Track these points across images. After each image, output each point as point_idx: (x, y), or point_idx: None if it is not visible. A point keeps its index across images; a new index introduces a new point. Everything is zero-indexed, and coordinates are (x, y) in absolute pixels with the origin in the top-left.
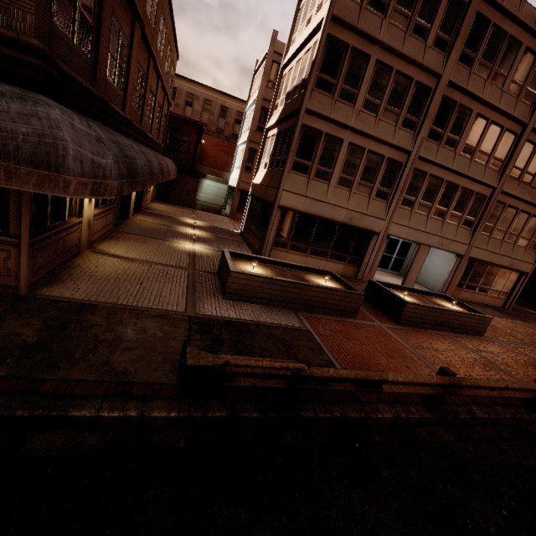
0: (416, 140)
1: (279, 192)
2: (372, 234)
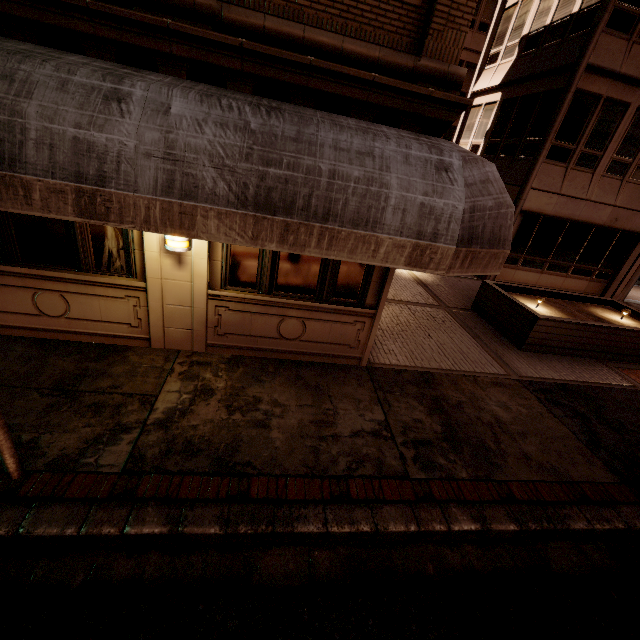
0: None
1: (524, 191)
2: (638, 238)
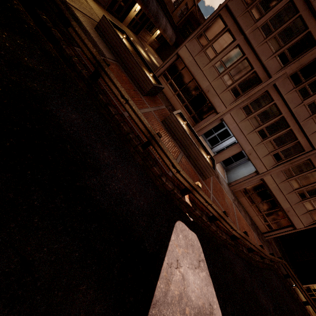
0: (280, 71)
1: (182, 44)
2: (214, 112)
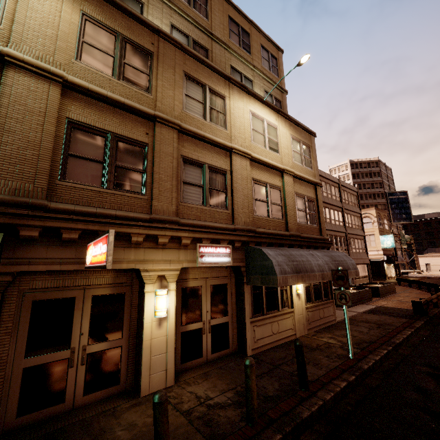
0: None
1: None
2: None
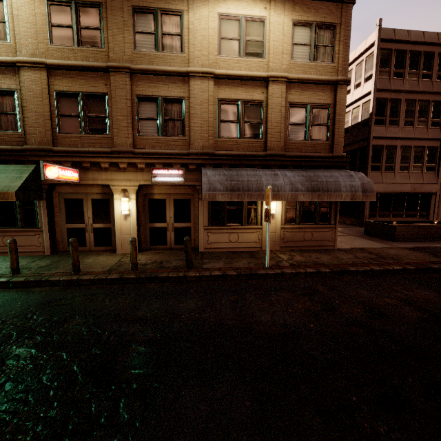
0: None
1: None
2: (430, 195)
